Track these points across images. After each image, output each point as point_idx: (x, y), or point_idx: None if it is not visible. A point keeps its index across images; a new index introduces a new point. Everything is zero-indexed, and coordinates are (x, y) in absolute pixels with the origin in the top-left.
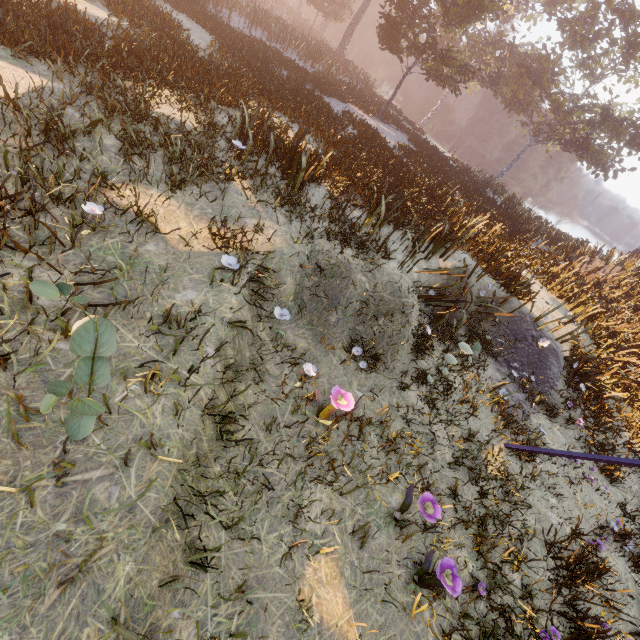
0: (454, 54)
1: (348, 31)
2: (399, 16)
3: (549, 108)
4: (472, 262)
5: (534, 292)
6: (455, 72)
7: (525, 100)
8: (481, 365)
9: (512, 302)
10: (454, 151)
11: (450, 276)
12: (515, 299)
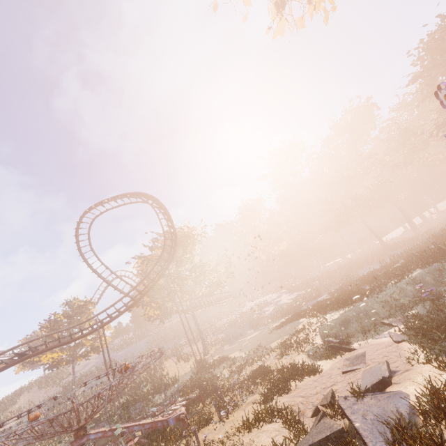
0: None
1: None
2: None
3: None
4: None
5: None
6: None
7: None
8: None
9: None
10: None
11: None
12: None
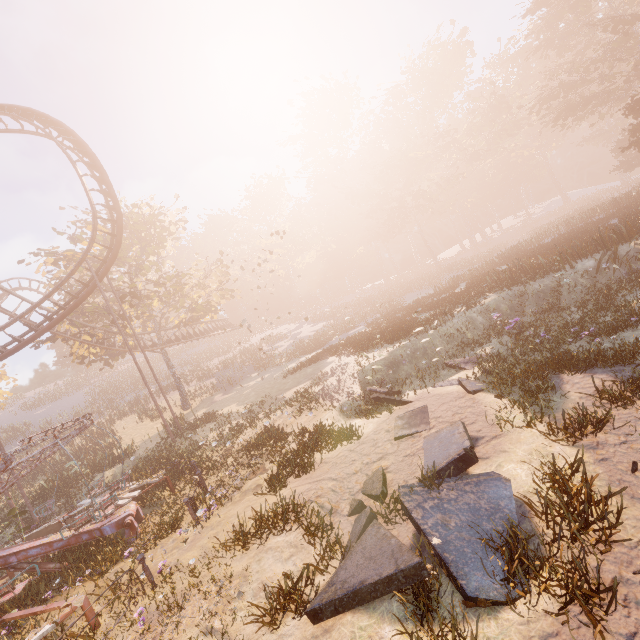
0: None
1: None
2: None
3: None
4: None
5: None
6: None
7: None
8: None
9: None
10: None
11: None
12: None
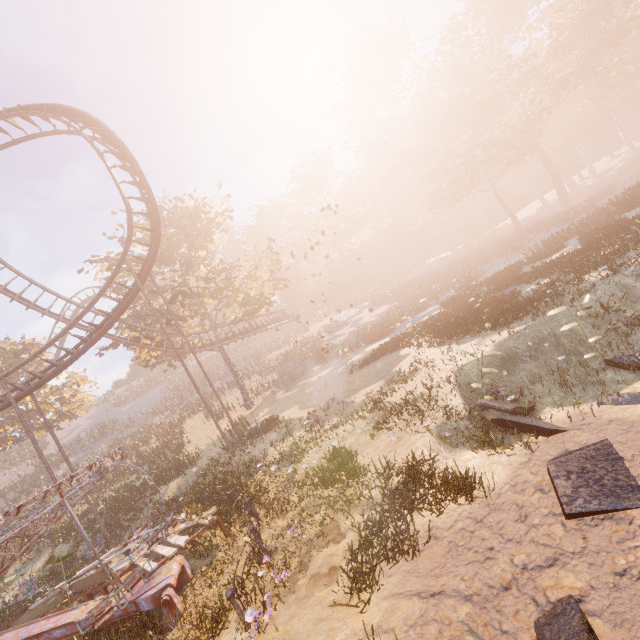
0: None
1: None
2: None
3: None
4: None
5: None
6: None
7: None
8: None
9: None
10: None
11: None
12: None
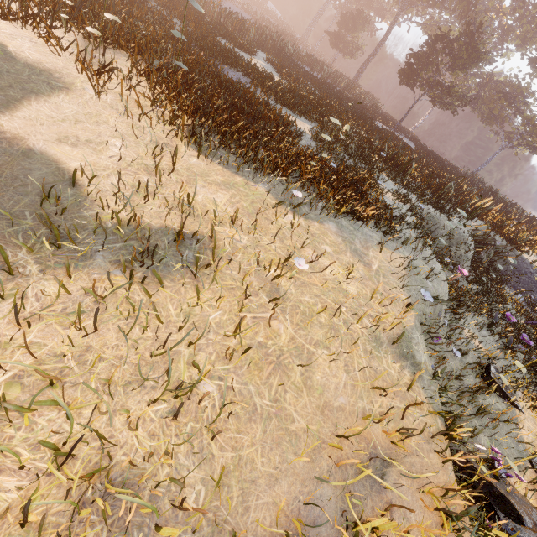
0: (454, 88)
1: (363, 66)
2: (416, 63)
3: (520, 122)
4: (485, 226)
5: (530, 246)
6: (454, 100)
7: (500, 116)
8: (503, 282)
9: (515, 251)
10: (440, 152)
11: (475, 232)
12: (516, 250)
